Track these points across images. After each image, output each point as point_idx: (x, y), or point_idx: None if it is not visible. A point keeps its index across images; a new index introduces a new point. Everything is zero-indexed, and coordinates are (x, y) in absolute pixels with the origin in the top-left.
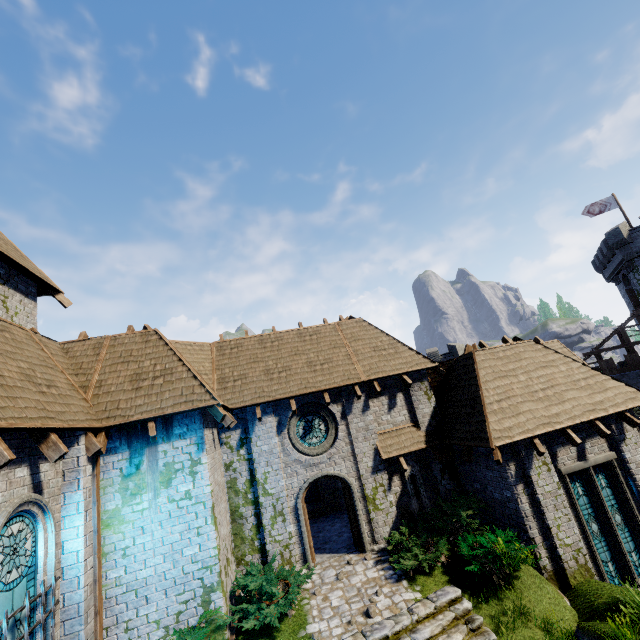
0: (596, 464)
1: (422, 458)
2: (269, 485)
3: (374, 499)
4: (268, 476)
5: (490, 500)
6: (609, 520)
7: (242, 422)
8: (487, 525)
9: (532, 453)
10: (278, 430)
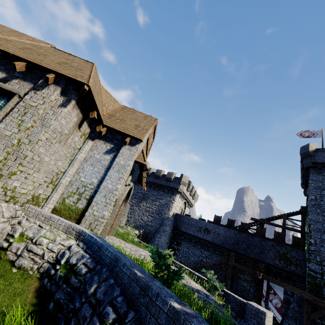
0: (0, 86)
1: None
2: None
3: None
4: None
5: None
6: None
7: None
8: None
9: None
10: None
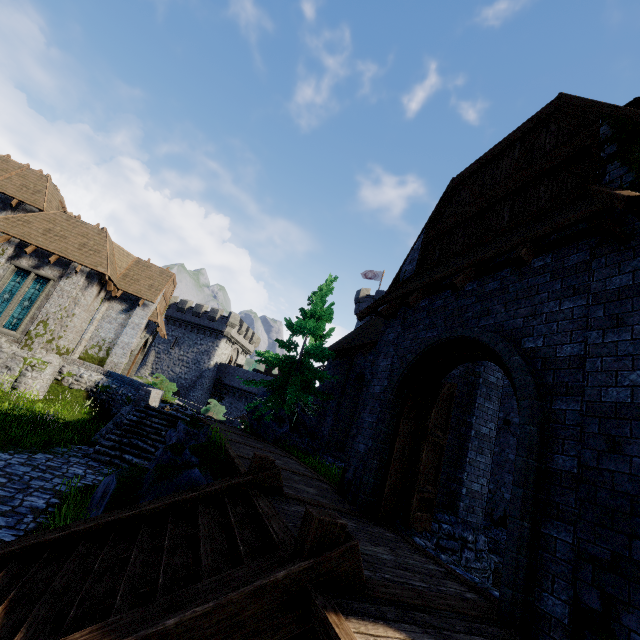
0: (38, 274)
1: None
2: None
3: None
4: None
5: None
6: (16, 297)
7: None
8: None
9: (2, 243)
10: None
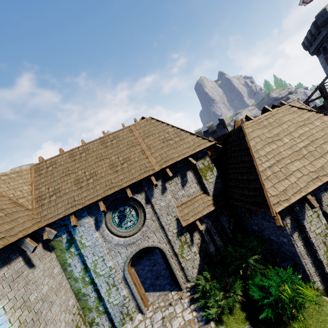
0: None
1: (212, 214)
2: (99, 269)
3: (182, 254)
4: (96, 263)
5: (267, 239)
6: None
7: (65, 228)
8: (268, 262)
9: (304, 206)
10: (96, 226)
